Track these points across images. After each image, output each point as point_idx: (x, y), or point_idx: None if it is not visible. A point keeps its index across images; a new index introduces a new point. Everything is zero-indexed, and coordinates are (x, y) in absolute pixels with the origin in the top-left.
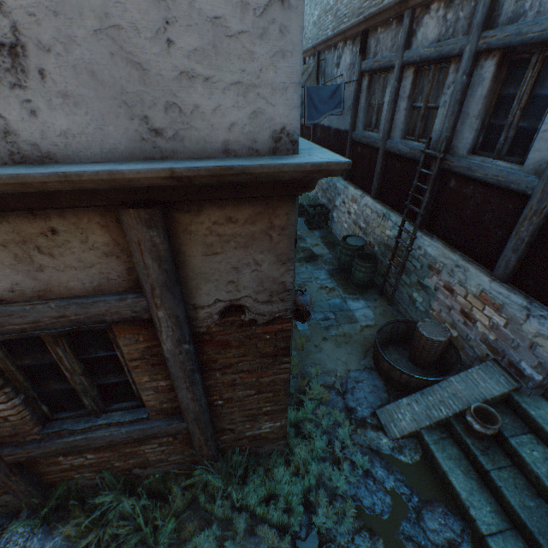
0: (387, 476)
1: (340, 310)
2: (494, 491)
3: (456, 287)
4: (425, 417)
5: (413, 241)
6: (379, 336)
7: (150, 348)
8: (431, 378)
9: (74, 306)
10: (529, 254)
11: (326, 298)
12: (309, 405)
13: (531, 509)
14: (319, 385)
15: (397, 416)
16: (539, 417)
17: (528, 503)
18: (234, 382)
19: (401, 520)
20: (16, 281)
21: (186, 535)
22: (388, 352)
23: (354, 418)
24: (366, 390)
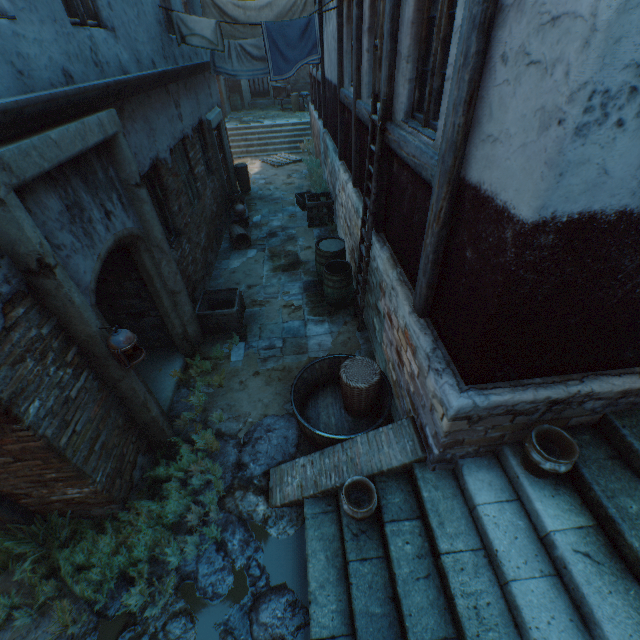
0: (243, 552)
1: (293, 336)
2: (349, 587)
3: (393, 316)
4: (313, 484)
5: (369, 250)
6: (309, 375)
7: None
8: (334, 436)
9: None
10: (440, 279)
11: (285, 320)
12: (185, 459)
13: (373, 618)
14: (213, 434)
15: (287, 479)
16: (429, 501)
17: (374, 610)
18: None
19: (231, 607)
20: None
21: None
22: (323, 394)
23: (239, 477)
24: (273, 443)
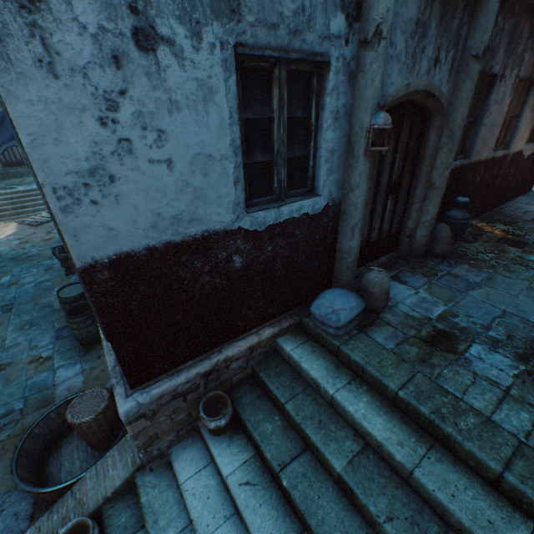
0: None
1: (39, 390)
2: None
3: None
4: None
5: None
6: (44, 428)
7: None
8: (62, 485)
9: None
10: None
11: (30, 376)
12: None
13: None
14: None
15: None
16: (147, 504)
17: None
18: None
19: None
20: None
21: None
22: (68, 440)
23: None
24: None
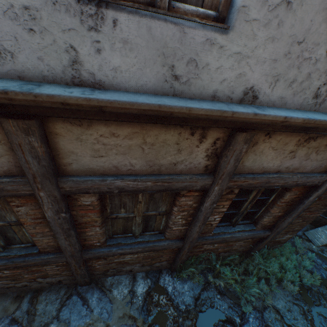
0: (321, 262)
1: None
2: None
3: None
4: None
5: None
6: None
7: (294, 198)
8: None
9: (304, 177)
10: None
11: None
12: None
13: None
14: None
15: (317, 236)
16: None
17: None
18: (300, 215)
19: None
20: (292, 163)
21: (251, 284)
22: None
23: (296, 235)
24: None
